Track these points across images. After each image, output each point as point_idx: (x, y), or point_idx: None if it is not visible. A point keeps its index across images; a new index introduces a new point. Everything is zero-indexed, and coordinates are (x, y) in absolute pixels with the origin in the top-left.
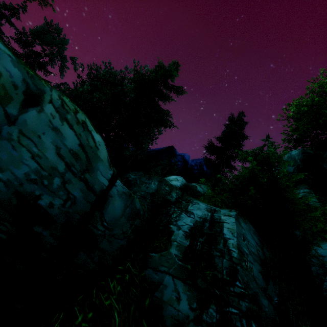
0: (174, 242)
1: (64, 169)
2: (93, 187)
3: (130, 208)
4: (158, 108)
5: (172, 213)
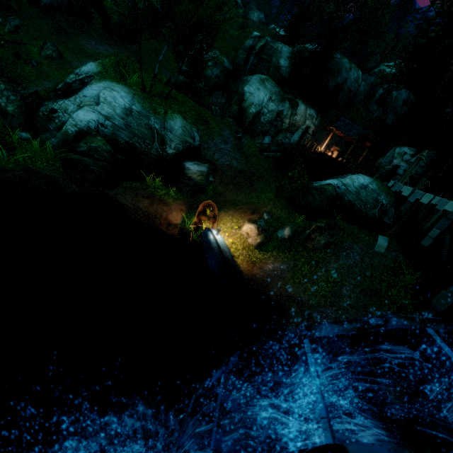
0: (375, 97)
1: (354, 81)
2: (358, 84)
3: (364, 89)
4: (383, 22)
5: (377, 89)
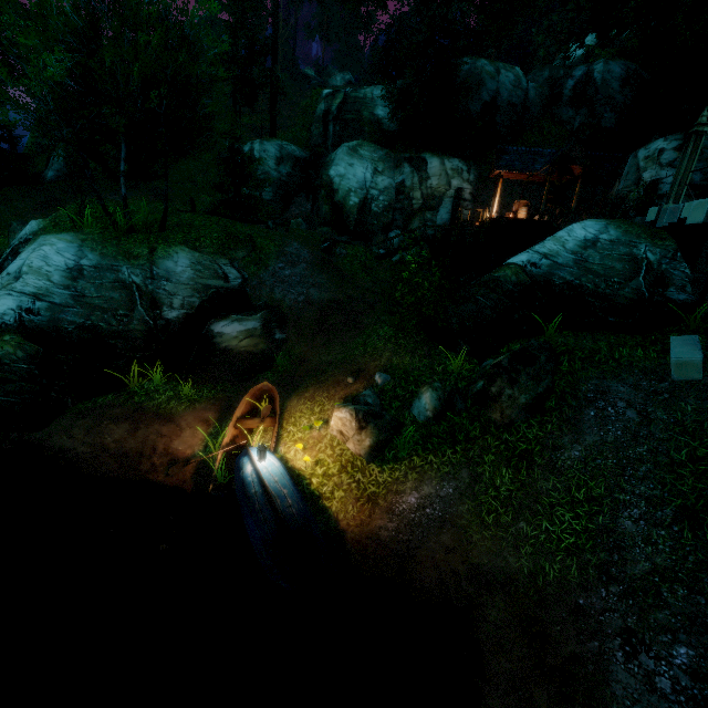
0: (564, 96)
1: (513, 88)
2: (522, 90)
3: (538, 92)
4: None
5: (562, 84)
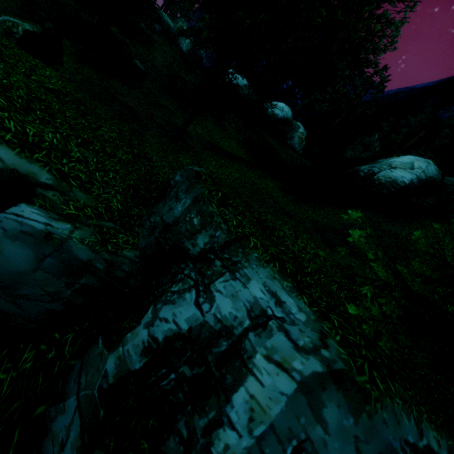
0: (121, 347)
1: None
2: None
3: (55, 259)
4: None
5: (179, 280)
